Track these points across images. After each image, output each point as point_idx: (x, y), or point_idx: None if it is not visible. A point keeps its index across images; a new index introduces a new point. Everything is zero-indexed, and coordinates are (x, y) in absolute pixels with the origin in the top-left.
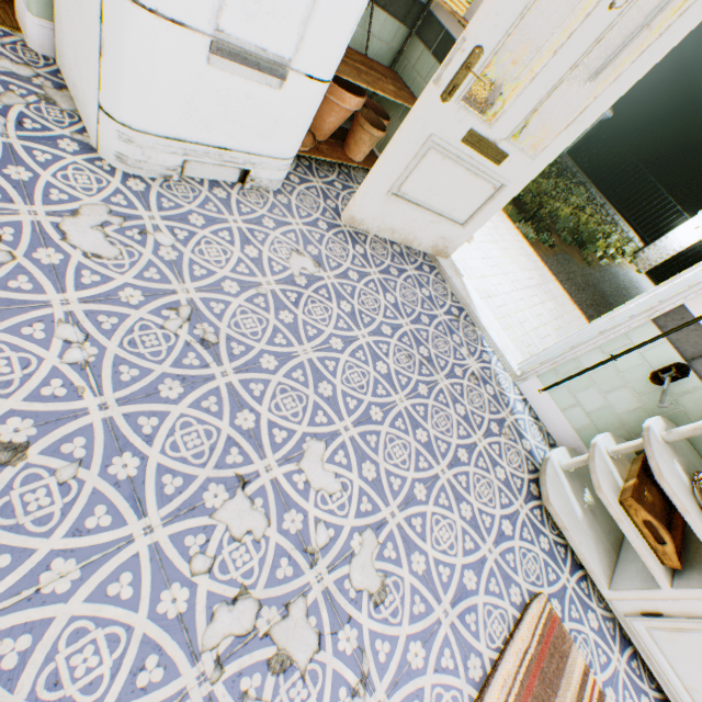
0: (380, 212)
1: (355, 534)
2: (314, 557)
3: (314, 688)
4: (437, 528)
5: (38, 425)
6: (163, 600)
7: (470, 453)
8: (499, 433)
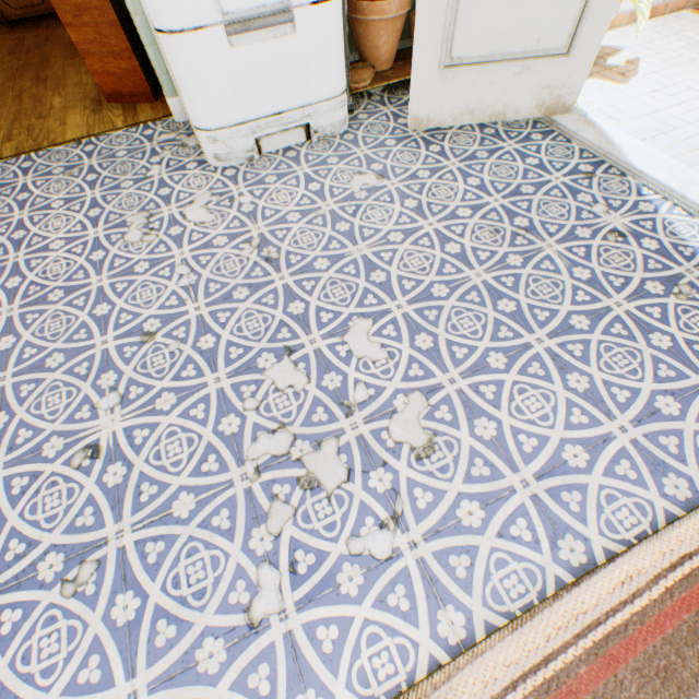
0: (442, 97)
1: (400, 396)
2: (350, 410)
3: (339, 509)
4: (520, 397)
5: (163, 322)
6: (223, 423)
7: (594, 320)
8: (665, 294)
